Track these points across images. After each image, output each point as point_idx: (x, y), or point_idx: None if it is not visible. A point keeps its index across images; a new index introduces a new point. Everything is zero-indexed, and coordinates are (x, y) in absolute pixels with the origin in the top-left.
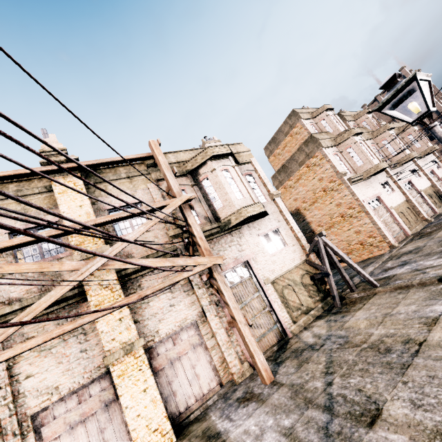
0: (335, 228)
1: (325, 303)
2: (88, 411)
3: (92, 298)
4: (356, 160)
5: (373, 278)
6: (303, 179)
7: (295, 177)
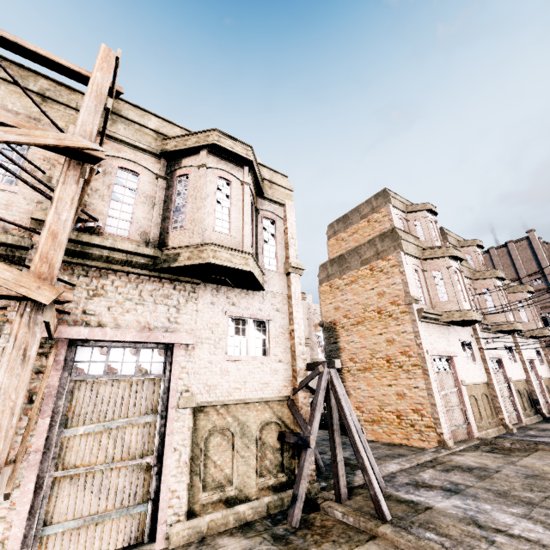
0: (372, 374)
1: (279, 499)
2: None
3: None
4: (440, 291)
5: (390, 491)
6: (358, 285)
7: (349, 277)
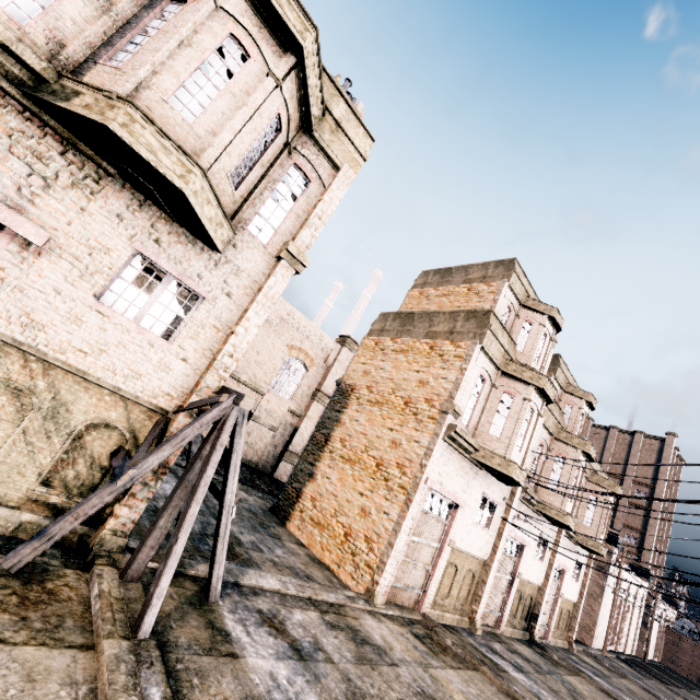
0: (353, 470)
1: None
2: None
3: None
4: (497, 422)
5: (222, 605)
6: (406, 358)
7: (402, 344)
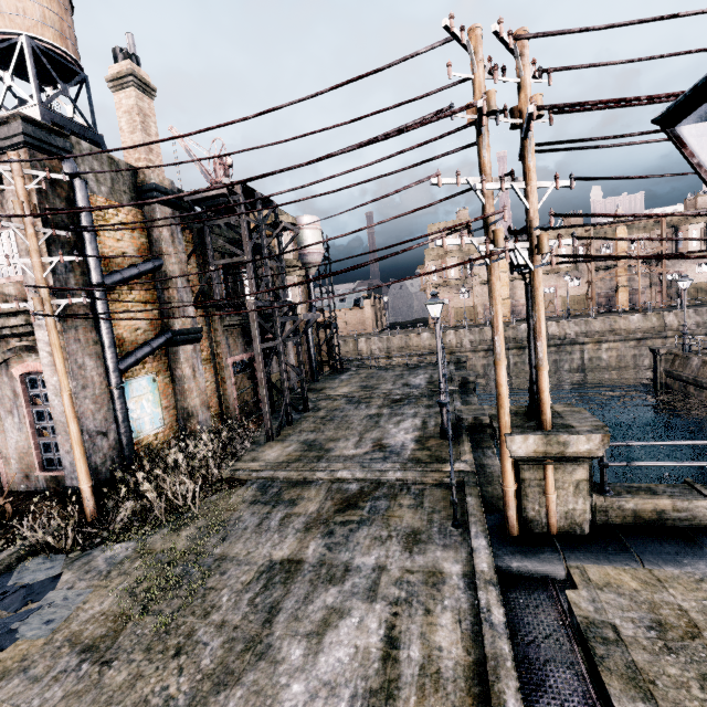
0: None
1: None
2: (608, 297)
3: (619, 270)
4: None
5: None
6: None
7: None
